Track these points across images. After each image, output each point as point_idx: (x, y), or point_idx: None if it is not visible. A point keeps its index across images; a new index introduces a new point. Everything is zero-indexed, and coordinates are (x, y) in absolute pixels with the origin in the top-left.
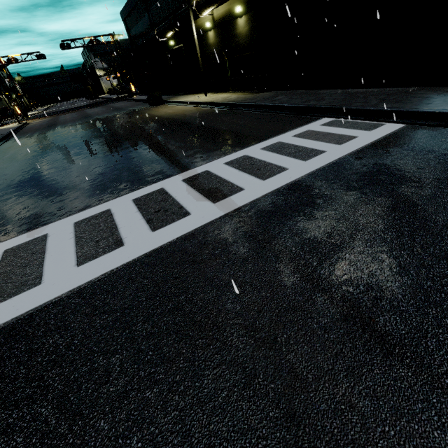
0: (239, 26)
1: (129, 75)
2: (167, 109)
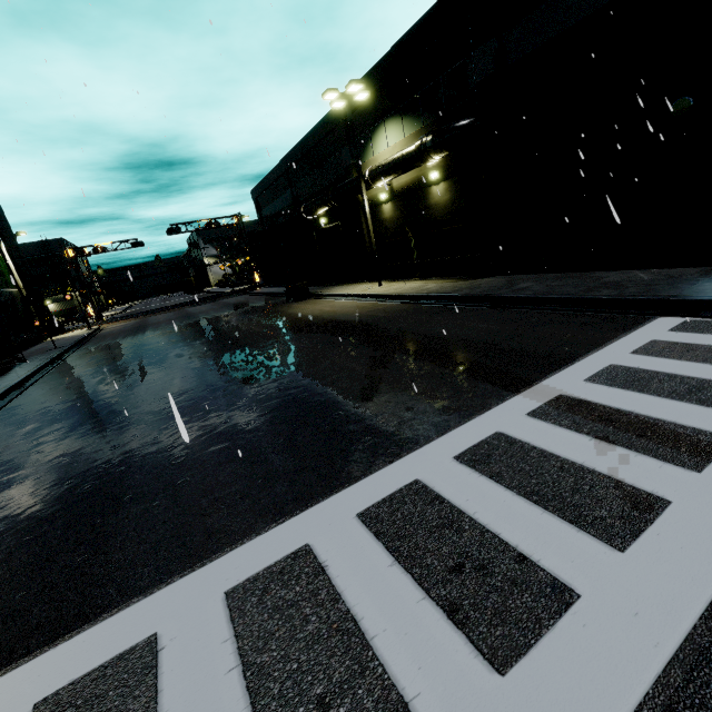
0: (433, 196)
1: (254, 262)
2: (322, 306)
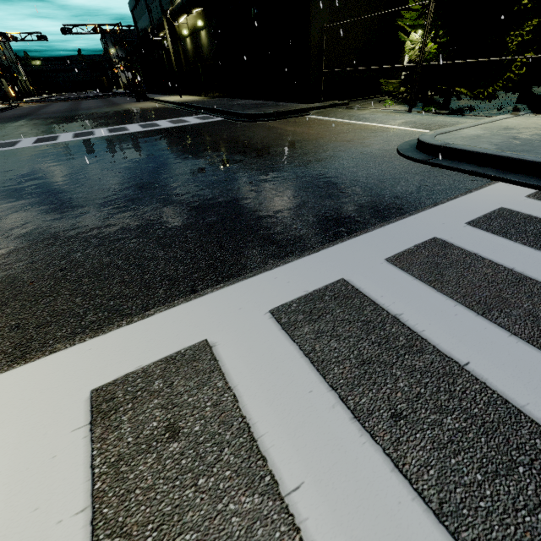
0: (202, 38)
1: (134, 70)
2: (142, 105)
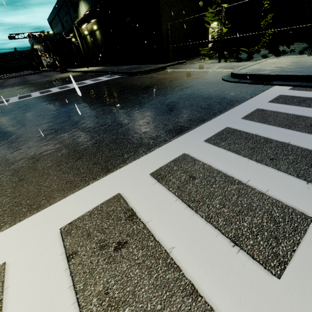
0: (97, 35)
1: (54, 56)
2: (66, 74)
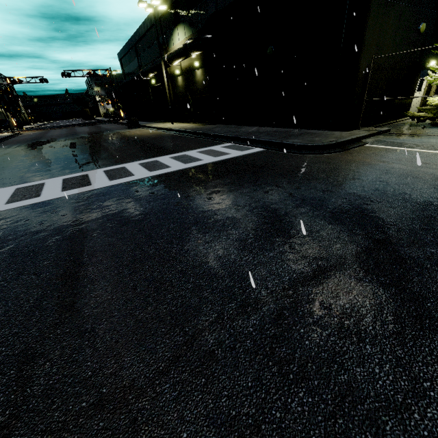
0: (197, 76)
1: (119, 103)
2: (138, 131)
